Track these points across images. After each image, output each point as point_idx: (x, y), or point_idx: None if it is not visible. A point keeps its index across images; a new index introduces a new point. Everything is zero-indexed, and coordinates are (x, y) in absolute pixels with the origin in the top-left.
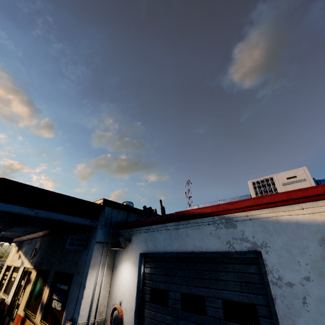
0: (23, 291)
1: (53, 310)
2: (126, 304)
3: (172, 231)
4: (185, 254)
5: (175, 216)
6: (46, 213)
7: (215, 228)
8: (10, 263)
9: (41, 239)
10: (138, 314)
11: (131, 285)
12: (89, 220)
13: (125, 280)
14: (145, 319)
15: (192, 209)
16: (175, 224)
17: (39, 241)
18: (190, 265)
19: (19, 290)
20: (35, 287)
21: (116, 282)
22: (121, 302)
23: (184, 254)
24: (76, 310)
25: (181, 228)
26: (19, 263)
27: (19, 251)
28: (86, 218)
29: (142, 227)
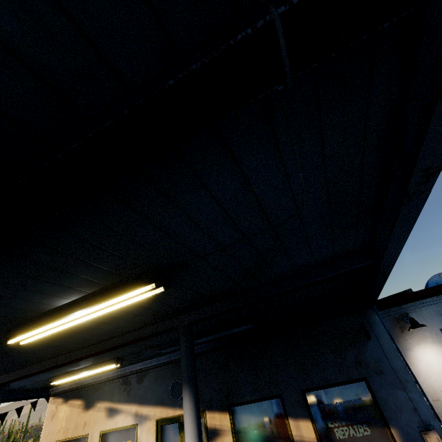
0: None
1: (349, 441)
2: None
3: None
4: None
5: None
6: None
7: None
8: (74, 434)
9: None
10: None
11: None
12: None
13: (436, 365)
14: None
15: None
16: None
17: None
18: None
19: None
20: (244, 435)
21: (417, 373)
22: None
23: None
24: (423, 414)
25: None
26: (123, 421)
27: (98, 404)
28: None
29: (419, 300)
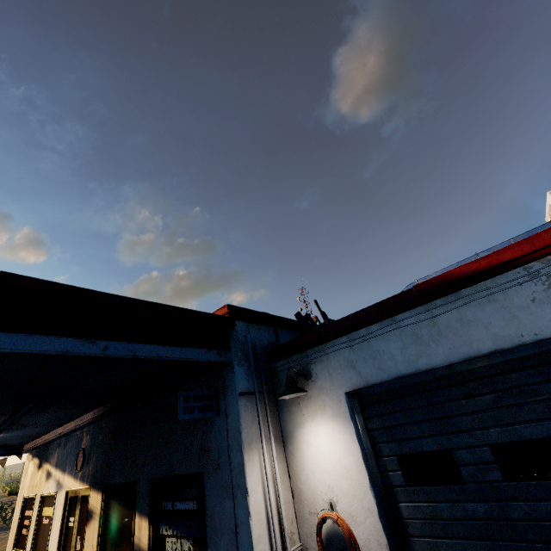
0: (79, 538)
1: None
2: (347, 504)
3: (417, 326)
4: (471, 364)
5: (417, 293)
6: (126, 346)
7: (541, 286)
8: (31, 493)
9: (91, 429)
10: (387, 516)
11: (348, 462)
12: (213, 352)
13: (326, 455)
14: (408, 523)
15: (461, 266)
16: (420, 310)
17: (88, 434)
18: (491, 382)
19: (67, 538)
20: (108, 524)
21: (301, 465)
22: (333, 504)
23: (468, 363)
24: (242, 545)
25: (442, 314)
26: (51, 487)
27: (44, 465)
28: (206, 349)
29: (330, 341)
